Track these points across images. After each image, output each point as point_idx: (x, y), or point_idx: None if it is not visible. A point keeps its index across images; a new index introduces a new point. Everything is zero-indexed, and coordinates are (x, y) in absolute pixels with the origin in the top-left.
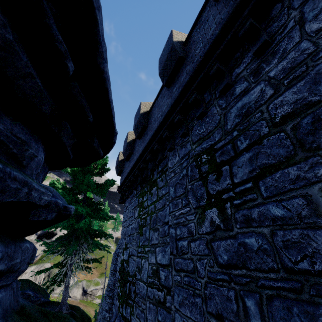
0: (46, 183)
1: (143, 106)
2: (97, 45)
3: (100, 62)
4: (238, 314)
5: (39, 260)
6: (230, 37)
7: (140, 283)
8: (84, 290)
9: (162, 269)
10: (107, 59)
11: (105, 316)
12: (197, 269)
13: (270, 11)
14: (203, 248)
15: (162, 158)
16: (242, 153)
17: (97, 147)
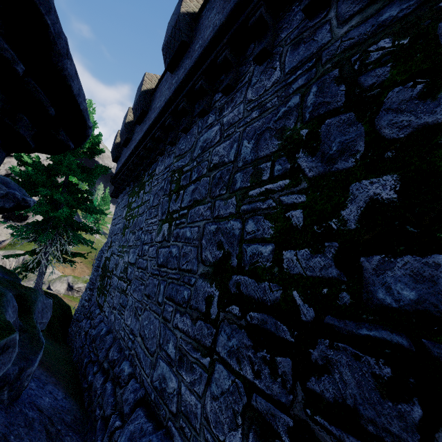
0: None
1: (148, 81)
2: (51, 46)
3: (58, 61)
4: (156, 293)
5: (8, 245)
6: (214, 58)
7: (114, 277)
8: (70, 285)
9: (130, 267)
10: (68, 53)
11: (84, 304)
12: (148, 267)
13: (248, 47)
14: (154, 252)
15: (153, 160)
16: (192, 184)
17: (64, 139)
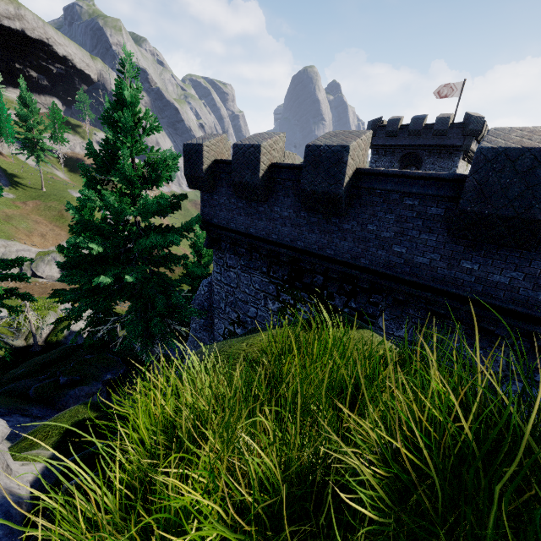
0: None
1: (351, 162)
2: None
3: None
4: None
5: None
6: None
7: None
8: None
9: None
10: None
11: None
12: None
13: None
14: None
15: (367, 303)
16: None
17: None
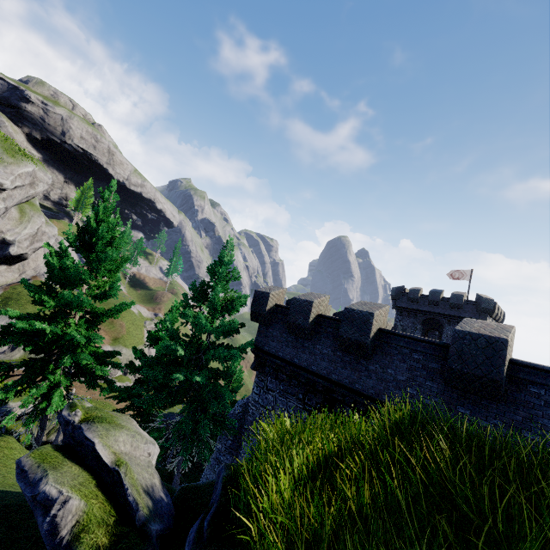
0: (16, 172)
1: (375, 323)
2: None
3: None
4: None
5: None
6: None
7: None
8: None
9: None
10: None
11: None
12: None
13: None
14: None
15: None
16: None
17: None
